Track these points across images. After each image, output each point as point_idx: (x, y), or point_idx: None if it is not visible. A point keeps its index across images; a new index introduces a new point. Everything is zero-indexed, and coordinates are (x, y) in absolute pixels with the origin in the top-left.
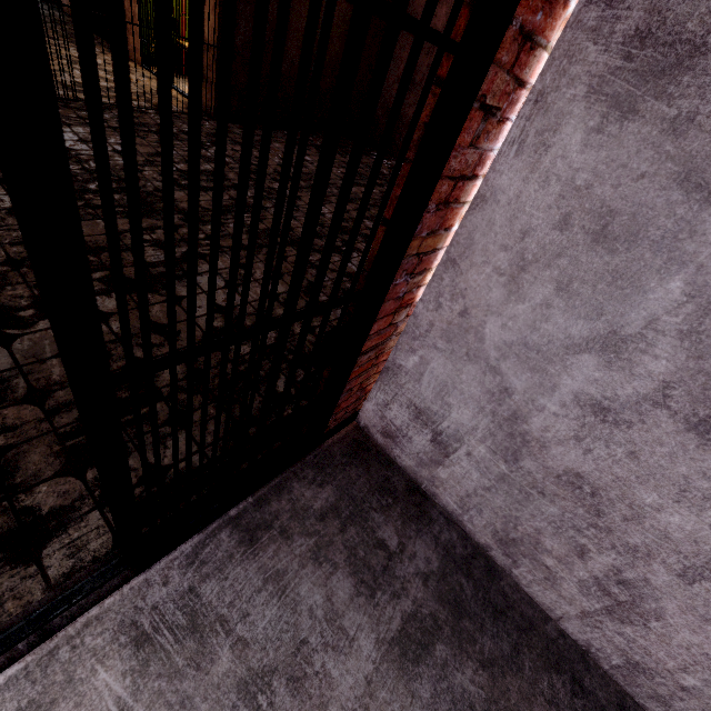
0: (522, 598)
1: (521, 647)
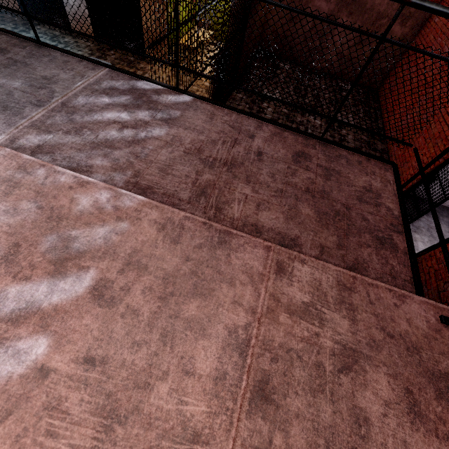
0: (443, 206)
1: (448, 213)
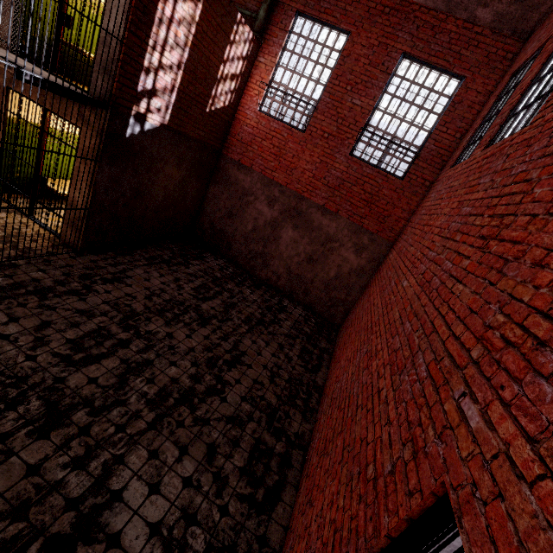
0: None
1: None
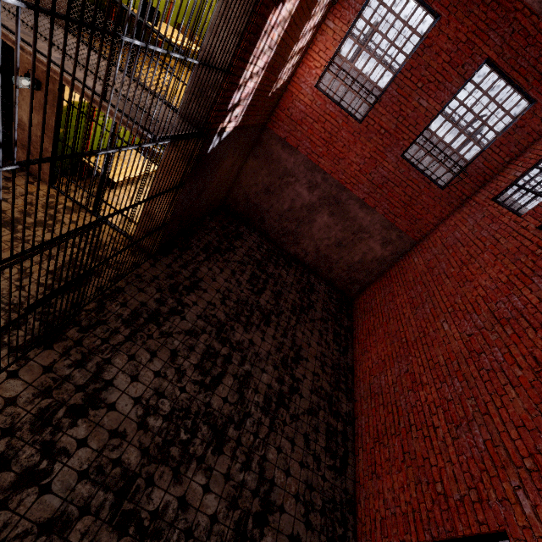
0: None
1: None
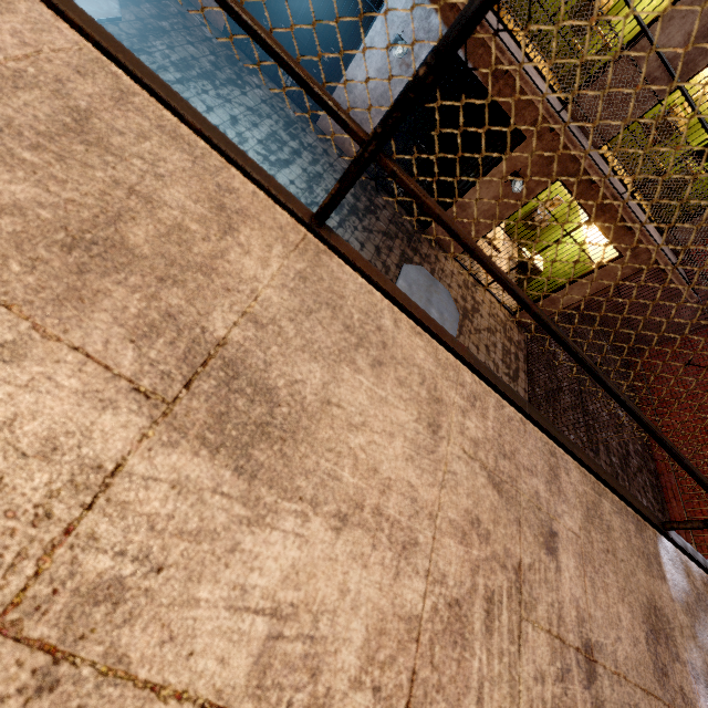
0: None
1: None
